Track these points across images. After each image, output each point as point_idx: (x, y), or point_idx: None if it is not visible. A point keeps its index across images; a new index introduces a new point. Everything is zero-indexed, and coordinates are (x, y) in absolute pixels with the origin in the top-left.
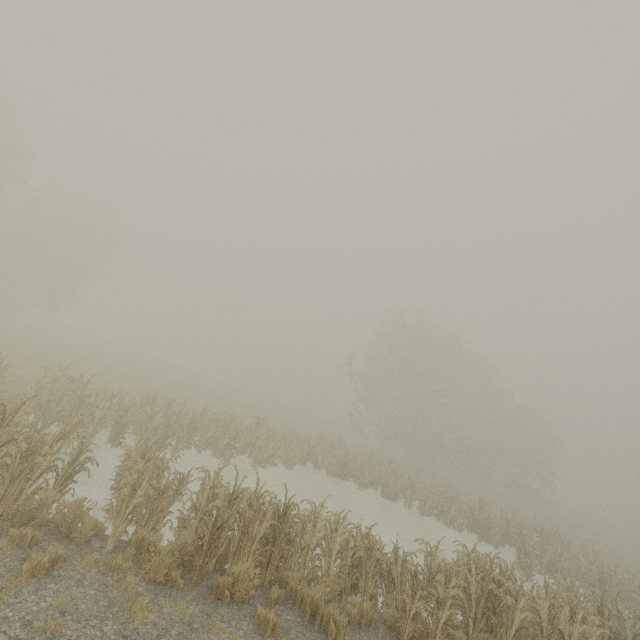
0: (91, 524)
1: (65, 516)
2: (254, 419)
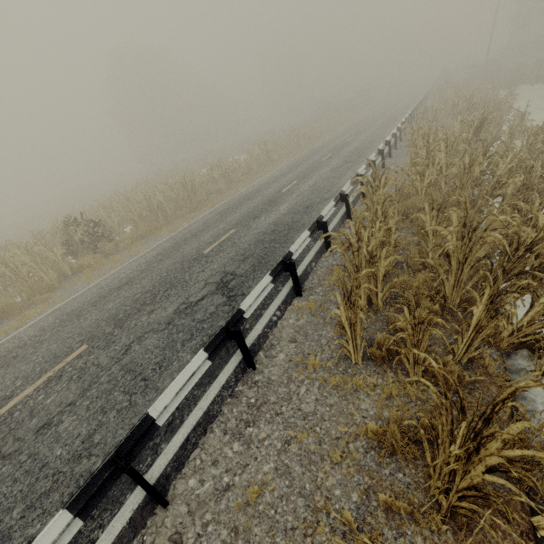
0: (252, 168)
1: (249, 169)
2: (130, 185)
